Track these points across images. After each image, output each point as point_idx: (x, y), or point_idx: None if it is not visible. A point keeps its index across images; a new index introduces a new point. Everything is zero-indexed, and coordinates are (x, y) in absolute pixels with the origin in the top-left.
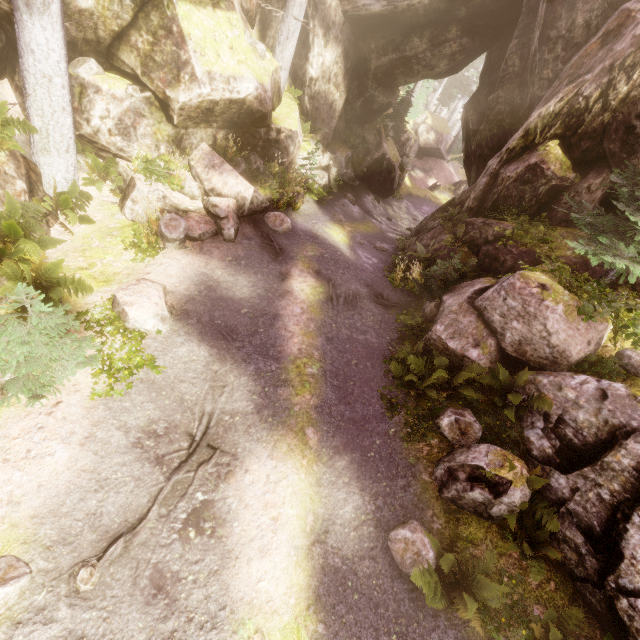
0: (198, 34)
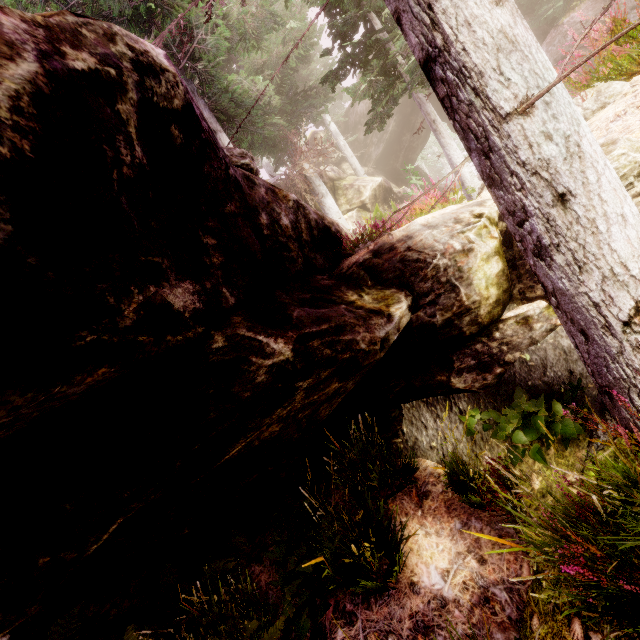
0: (353, 182)
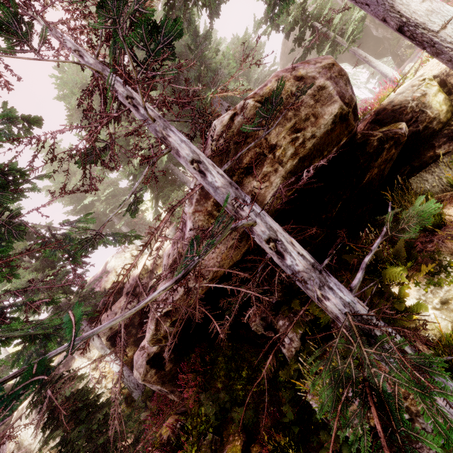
0: None
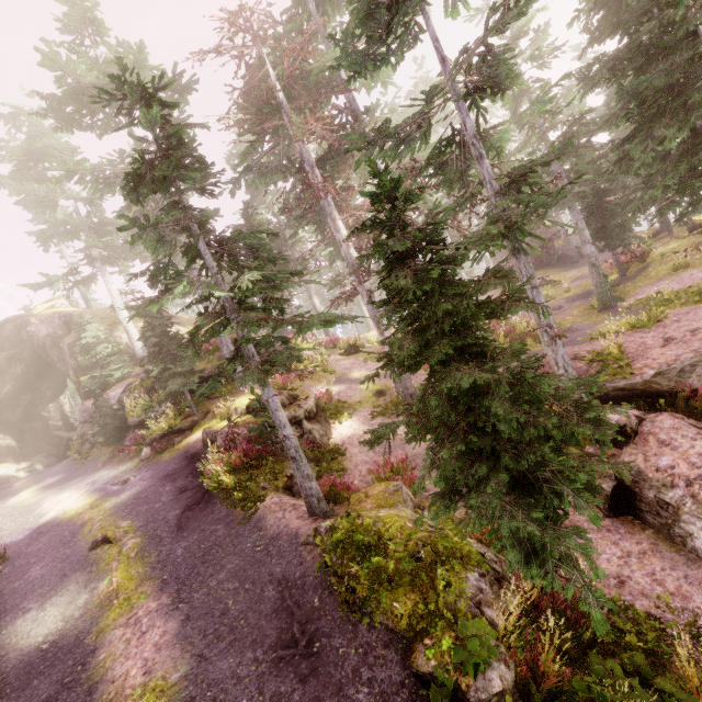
0: None
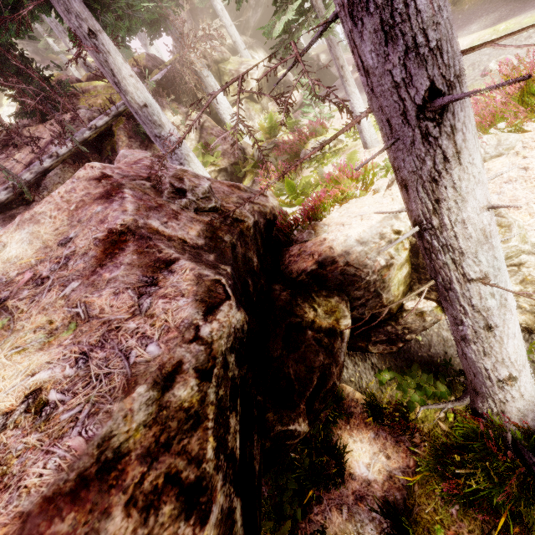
0: (238, 66)
